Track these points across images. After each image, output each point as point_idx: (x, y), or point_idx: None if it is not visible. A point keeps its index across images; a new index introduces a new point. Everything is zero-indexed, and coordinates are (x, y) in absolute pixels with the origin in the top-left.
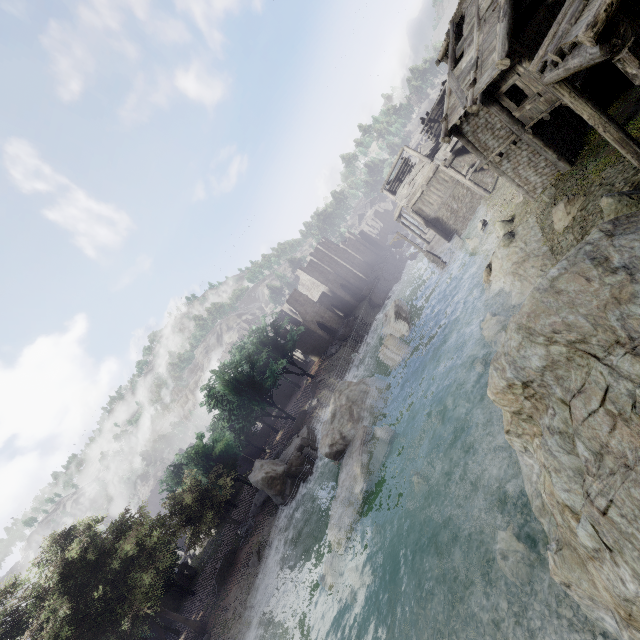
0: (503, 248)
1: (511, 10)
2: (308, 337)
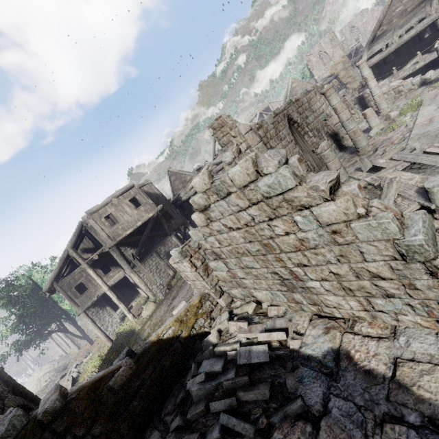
0: None
1: None
2: None
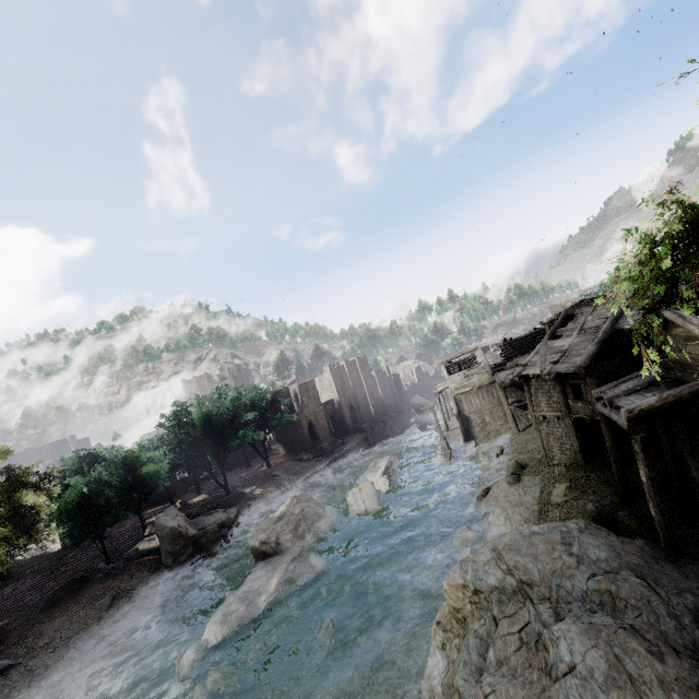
0: (507, 483)
1: (602, 344)
2: (293, 428)
